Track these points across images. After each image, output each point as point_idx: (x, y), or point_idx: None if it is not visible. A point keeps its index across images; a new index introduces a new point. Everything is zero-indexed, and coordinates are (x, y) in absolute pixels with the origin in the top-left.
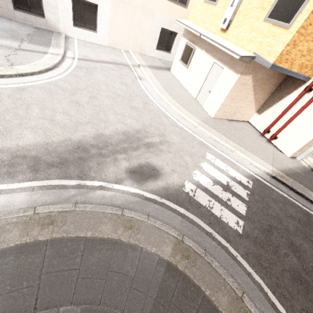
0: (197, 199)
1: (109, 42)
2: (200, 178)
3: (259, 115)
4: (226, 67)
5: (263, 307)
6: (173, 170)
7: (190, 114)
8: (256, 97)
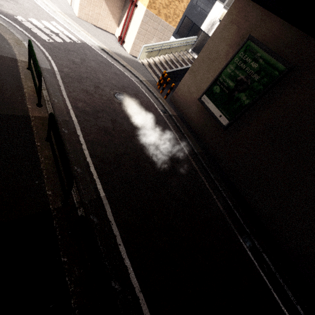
0: (23, 23)
1: None
2: (34, 22)
3: (118, 28)
4: None
5: (37, 52)
6: (12, 10)
7: (54, 6)
8: (110, 8)
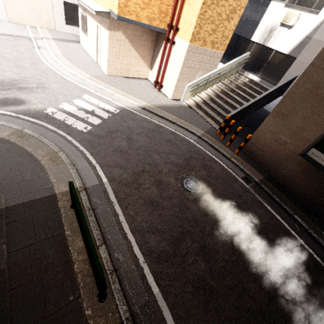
0: (54, 116)
1: (9, 18)
2: (66, 107)
3: (152, 70)
4: (102, 27)
5: (77, 159)
6: (41, 102)
7: (82, 72)
8: (140, 53)
